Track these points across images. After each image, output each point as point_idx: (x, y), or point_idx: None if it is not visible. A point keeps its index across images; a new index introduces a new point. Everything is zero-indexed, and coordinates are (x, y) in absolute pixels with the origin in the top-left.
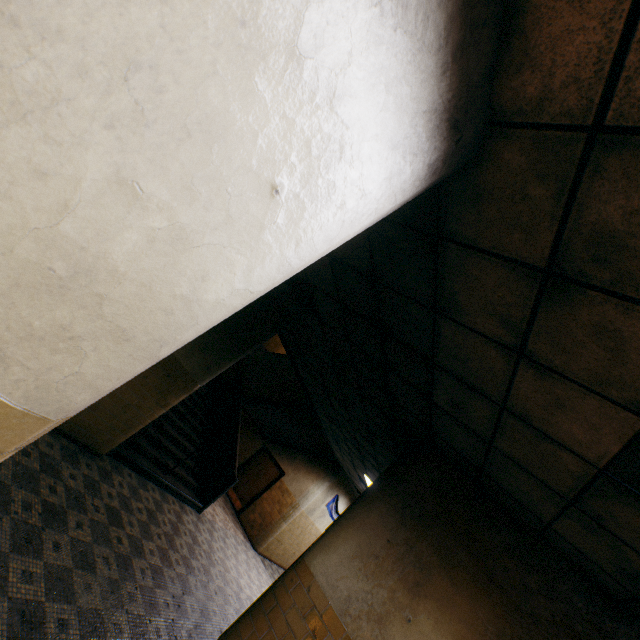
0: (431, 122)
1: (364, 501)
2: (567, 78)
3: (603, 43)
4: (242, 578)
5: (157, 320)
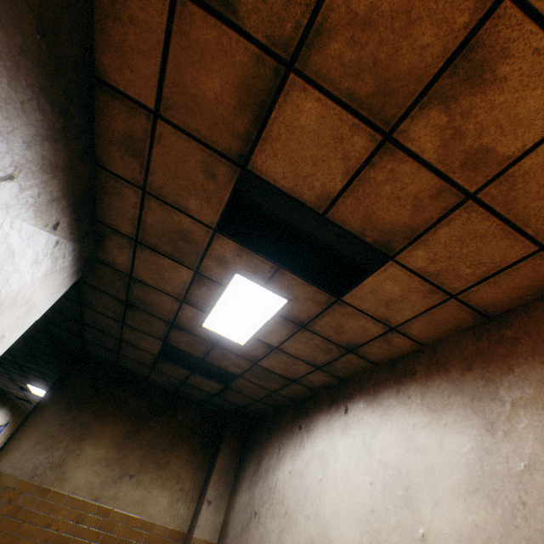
0: (70, 277)
1: (39, 409)
2: (121, 263)
3: (128, 262)
4: None
5: None
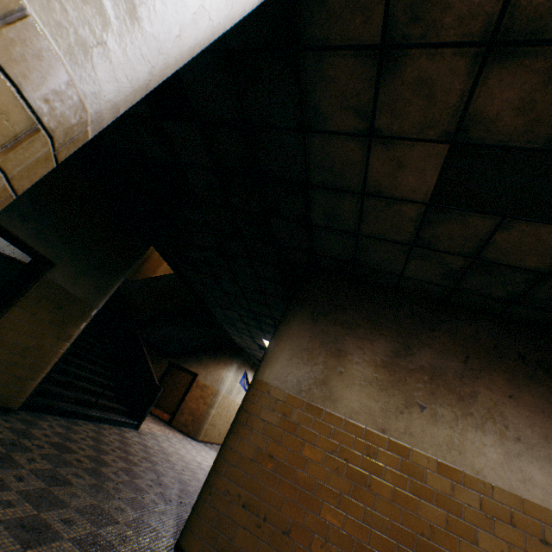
0: None
1: (284, 323)
2: None
3: None
4: (197, 458)
5: (156, 5)
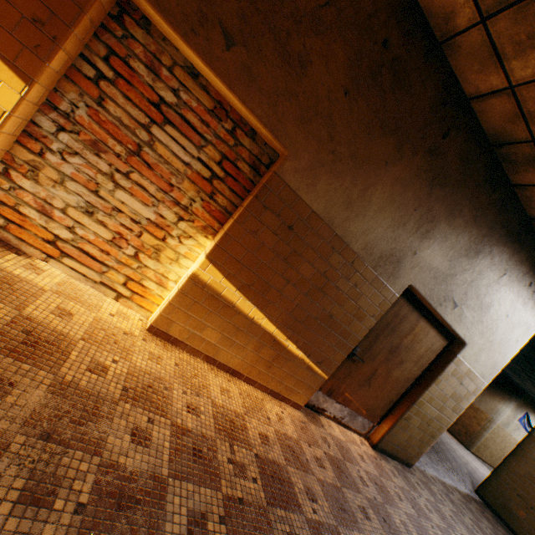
0: None
1: None
2: None
3: None
4: (472, 462)
5: (501, 367)
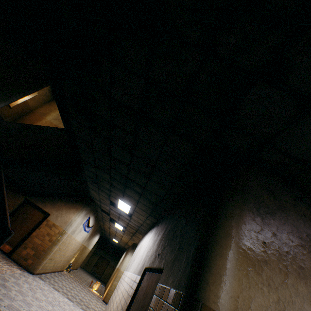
0: None
1: (228, 215)
2: None
3: None
4: (32, 306)
5: None
